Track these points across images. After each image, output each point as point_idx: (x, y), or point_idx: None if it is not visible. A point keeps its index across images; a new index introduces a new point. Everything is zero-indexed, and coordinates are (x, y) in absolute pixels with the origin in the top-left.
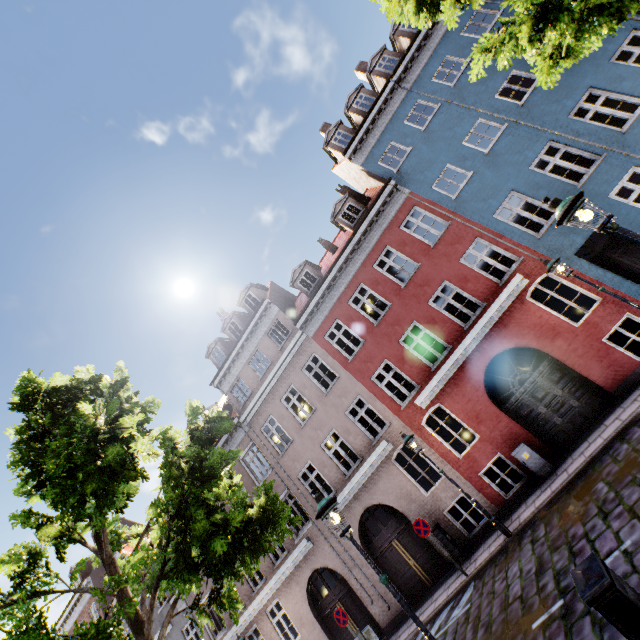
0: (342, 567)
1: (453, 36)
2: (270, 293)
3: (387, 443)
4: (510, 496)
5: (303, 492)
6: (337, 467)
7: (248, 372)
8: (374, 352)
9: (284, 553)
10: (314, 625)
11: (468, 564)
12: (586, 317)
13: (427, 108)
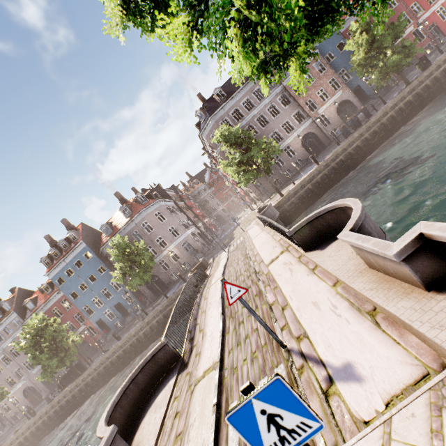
0: (34, 385)
1: (81, 254)
2: (15, 303)
3: None
4: None
5: (24, 368)
6: None
7: (4, 332)
8: None
9: (16, 383)
10: (25, 399)
11: None
12: (95, 336)
13: (76, 263)
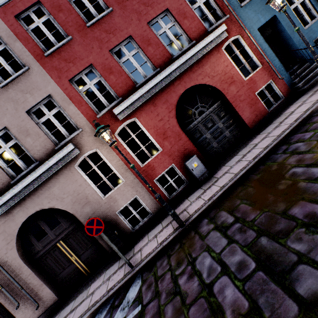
0: None
1: None
2: None
3: (73, 147)
4: (173, 197)
5: None
6: (2, 170)
7: None
8: (80, 53)
9: None
10: None
11: (132, 254)
12: (252, 75)
13: None
